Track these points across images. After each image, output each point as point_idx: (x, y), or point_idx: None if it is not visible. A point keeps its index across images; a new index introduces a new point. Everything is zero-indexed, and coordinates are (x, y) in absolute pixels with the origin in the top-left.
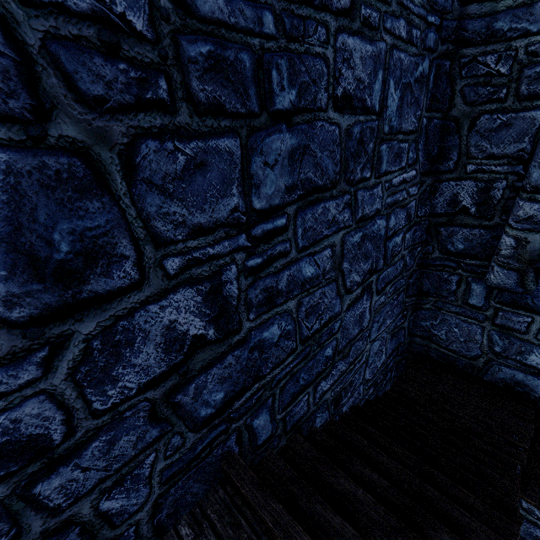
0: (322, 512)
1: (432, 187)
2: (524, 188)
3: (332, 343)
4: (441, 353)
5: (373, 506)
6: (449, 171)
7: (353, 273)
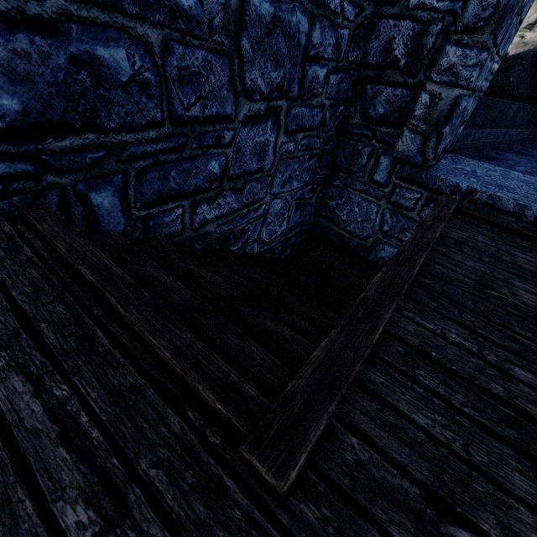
0: (153, 273)
1: (370, 23)
2: (456, 29)
3: (221, 159)
4: (339, 235)
5: (219, 284)
6: (392, 3)
7: (256, 70)
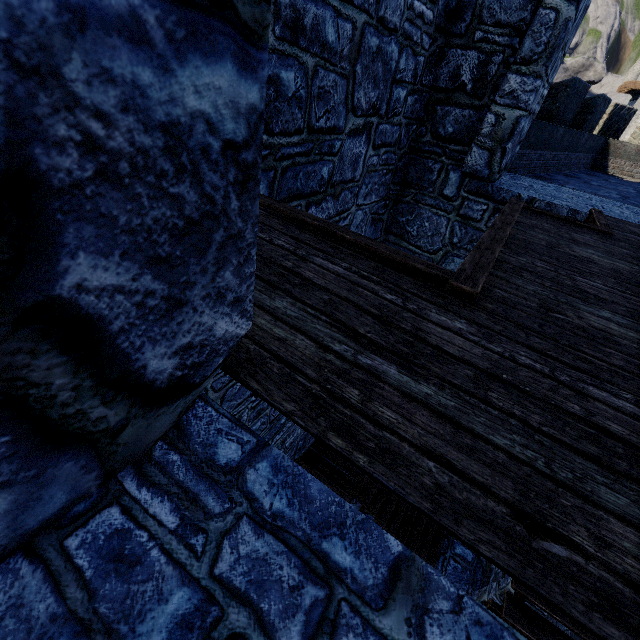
0: None
1: (441, 52)
2: (515, 60)
3: (330, 166)
4: (409, 251)
5: None
6: (459, 36)
7: (361, 90)
